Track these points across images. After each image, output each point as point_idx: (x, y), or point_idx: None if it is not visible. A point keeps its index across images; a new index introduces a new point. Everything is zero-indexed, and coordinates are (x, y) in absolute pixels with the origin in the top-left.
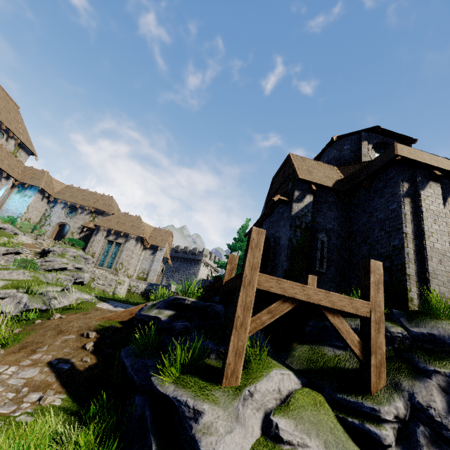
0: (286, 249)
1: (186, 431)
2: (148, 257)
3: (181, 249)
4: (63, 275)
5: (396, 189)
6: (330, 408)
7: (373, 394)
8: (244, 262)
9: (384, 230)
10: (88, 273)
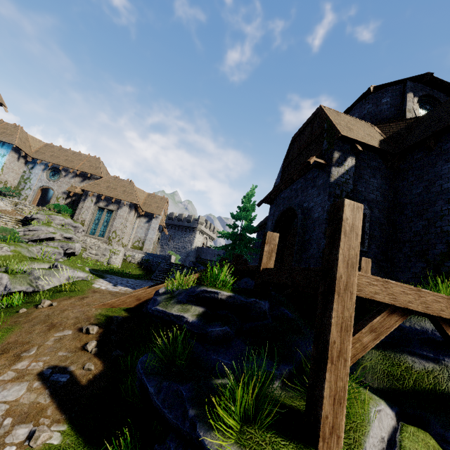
0: (324, 224)
1: None
2: (142, 225)
3: (175, 216)
4: (50, 248)
5: None
6: None
7: None
8: (332, 254)
9: None
10: (79, 242)
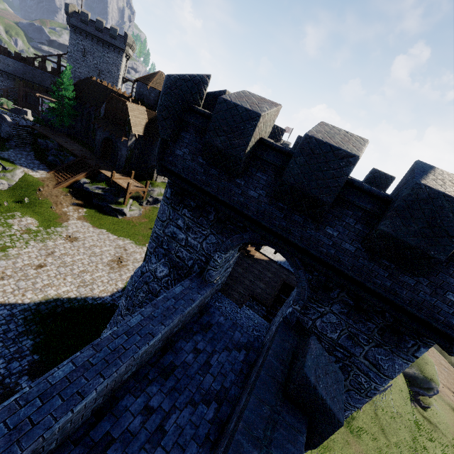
0: (125, 159)
1: (122, 211)
2: None
3: None
4: None
5: None
6: (137, 203)
7: (143, 200)
8: (127, 188)
9: (154, 158)
10: None
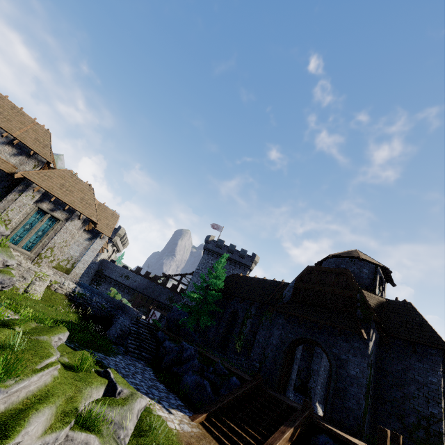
0: (364, 388)
1: None
2: (81, 242)
3: None
4: (65, 333)
5: (437, 368)
6: None
7: None
8: None
9: (423, 393)
10: None
